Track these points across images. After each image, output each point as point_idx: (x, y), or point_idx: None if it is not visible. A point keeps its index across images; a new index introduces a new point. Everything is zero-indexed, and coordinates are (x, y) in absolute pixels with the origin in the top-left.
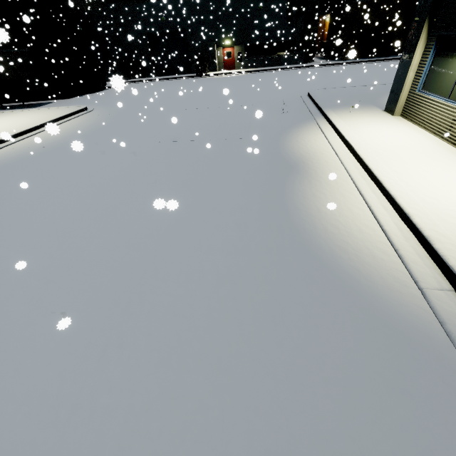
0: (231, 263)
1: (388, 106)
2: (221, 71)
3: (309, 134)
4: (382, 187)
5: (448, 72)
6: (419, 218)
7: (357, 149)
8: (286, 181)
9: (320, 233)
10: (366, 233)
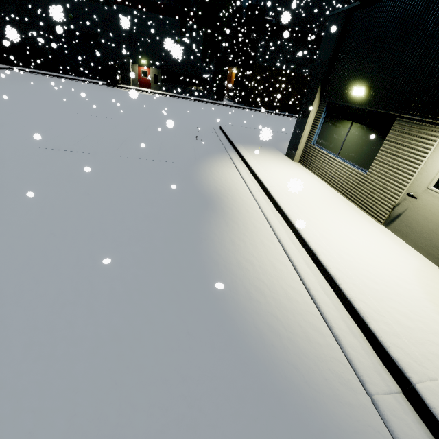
0: (108, 379)
1: (289, 152)
2: (136, 87)
3: (223, 166)
4: (301, 237)
5: (337, 133)
6: (345, 283)
7: (270, 190)
8: (200, 220)
9: (244, 302)
10: (294, 300)
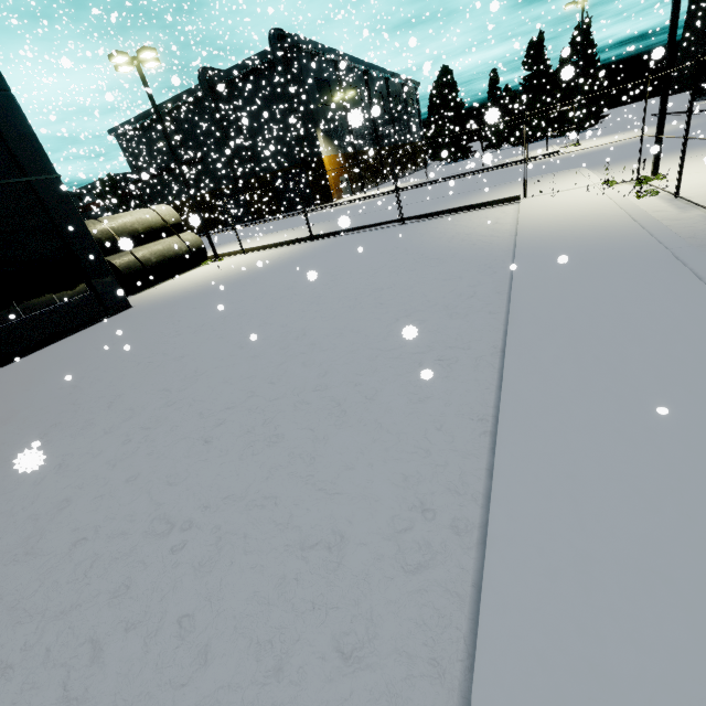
0: None
1: None
2: None
3: None
4: None
5: None
6: None
7: None
8: None
9: None
10: None
